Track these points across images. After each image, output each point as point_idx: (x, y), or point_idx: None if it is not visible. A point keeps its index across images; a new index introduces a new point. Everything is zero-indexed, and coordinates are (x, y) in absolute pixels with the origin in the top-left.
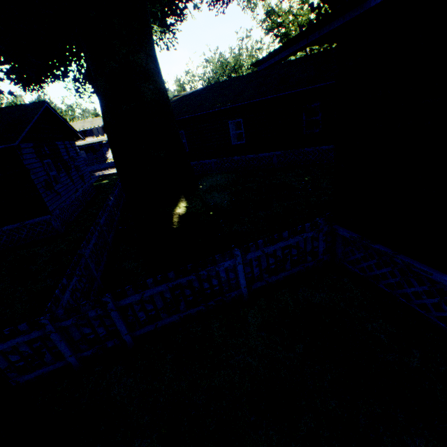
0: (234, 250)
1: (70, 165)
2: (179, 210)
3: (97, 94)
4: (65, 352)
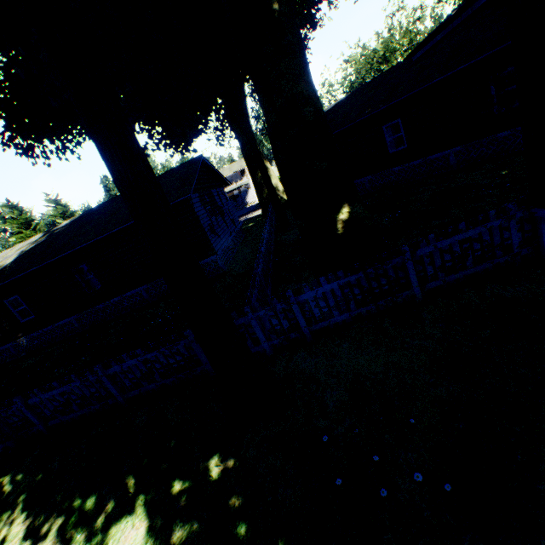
0: (401, 247)
1: (223, 210)
2: (341, 216)
3: (237, 137)
4: (261, 338)
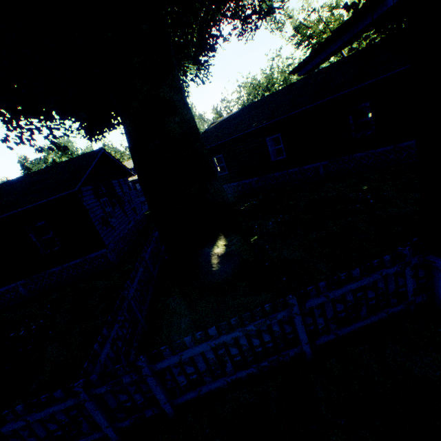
0: (288, 297)
1: (124, 199)
2: (217, 250)
3: None
4: (101, 422)
